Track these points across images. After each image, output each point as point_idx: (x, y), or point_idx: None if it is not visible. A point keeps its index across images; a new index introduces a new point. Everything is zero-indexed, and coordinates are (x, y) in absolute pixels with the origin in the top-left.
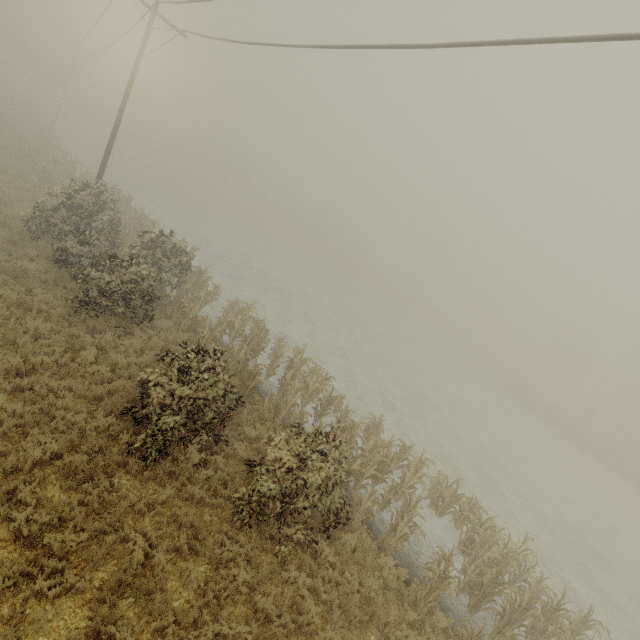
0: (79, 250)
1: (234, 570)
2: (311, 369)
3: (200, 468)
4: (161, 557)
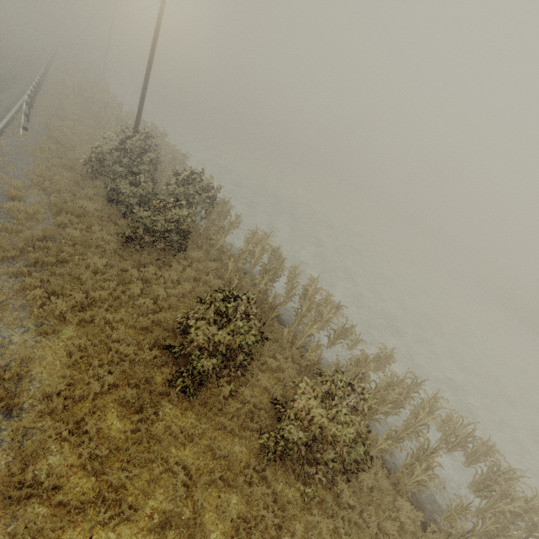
0: (125, 189)
1: (263, 513)
2: (325, 299)
3: (230, 400)
4: (200, 494)
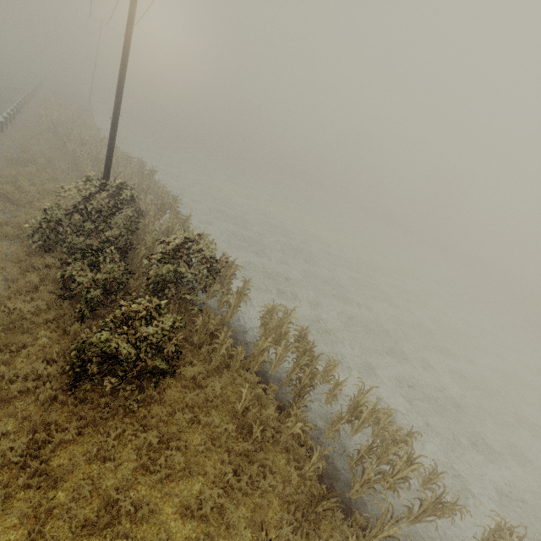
0: (81, 278)
1: None
2: (392, 432)
3: None
4: None
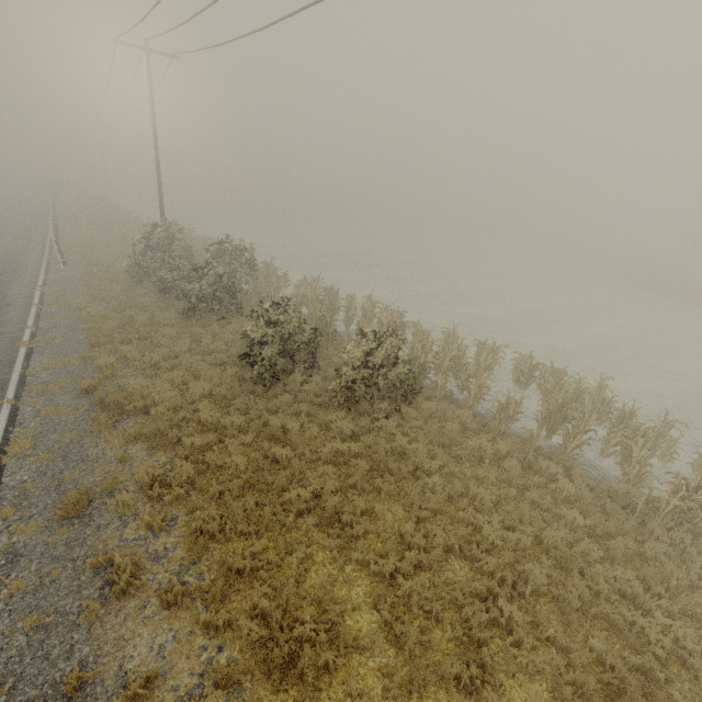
0: (172, 276)
1: (340, 423)
2: (381, 309)
3: (305, 385)
4: (291, 424)
